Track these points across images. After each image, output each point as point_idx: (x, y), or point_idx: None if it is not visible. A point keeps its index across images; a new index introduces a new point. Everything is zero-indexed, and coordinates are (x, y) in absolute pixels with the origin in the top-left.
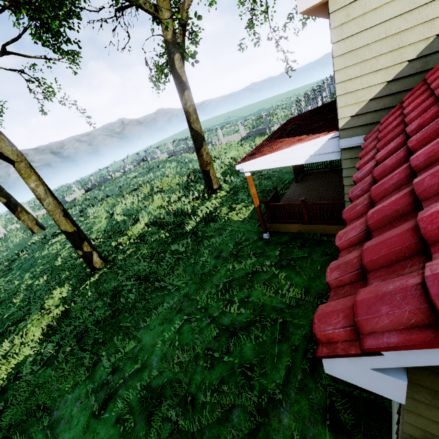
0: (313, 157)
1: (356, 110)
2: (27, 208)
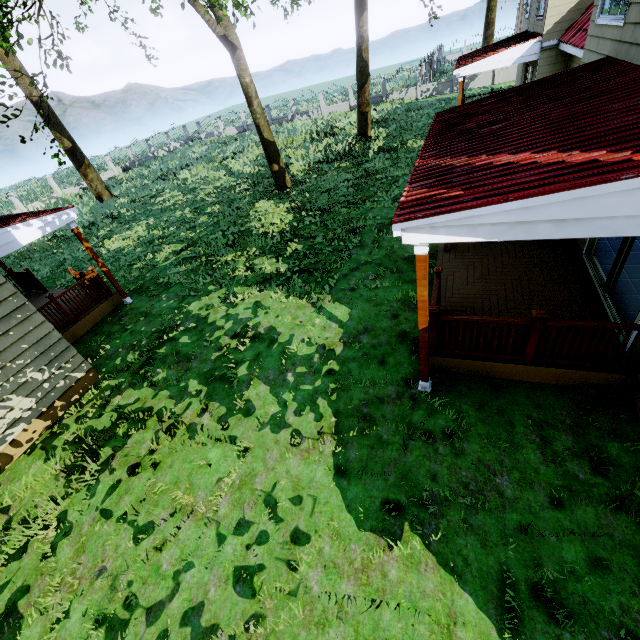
0: (520, 59)
1: (556, 20)
2: (50, 181)
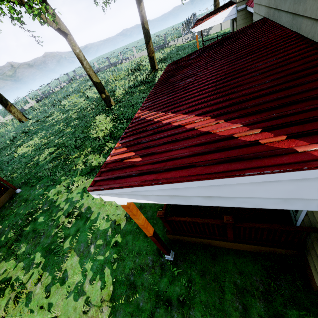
0: (226, 18)
1: None
2: None
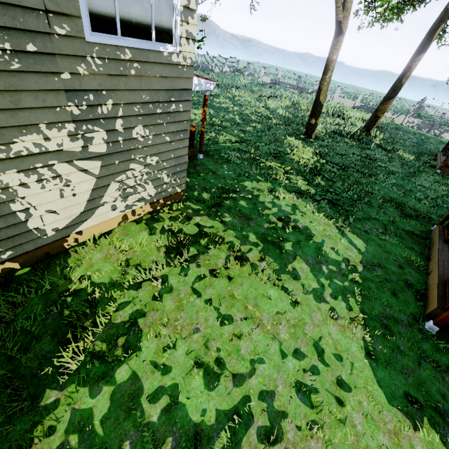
0: None
1: None
2: None
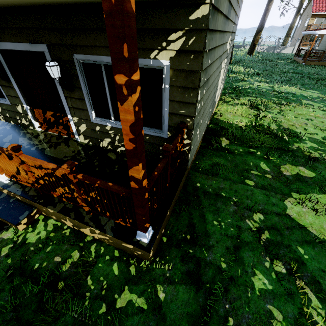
0: None
1: None
2: None
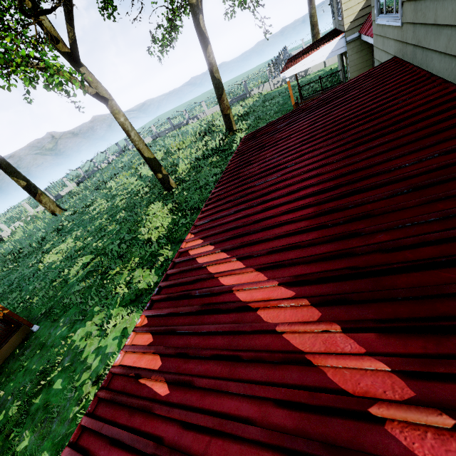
0: (331, 54)
1: (353, 18)
2: (25, 205)
